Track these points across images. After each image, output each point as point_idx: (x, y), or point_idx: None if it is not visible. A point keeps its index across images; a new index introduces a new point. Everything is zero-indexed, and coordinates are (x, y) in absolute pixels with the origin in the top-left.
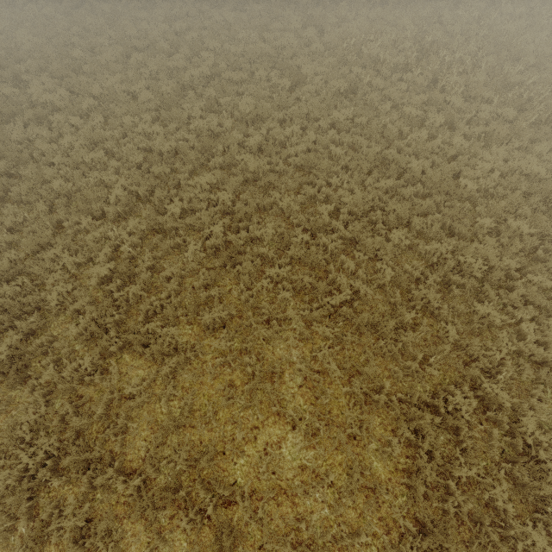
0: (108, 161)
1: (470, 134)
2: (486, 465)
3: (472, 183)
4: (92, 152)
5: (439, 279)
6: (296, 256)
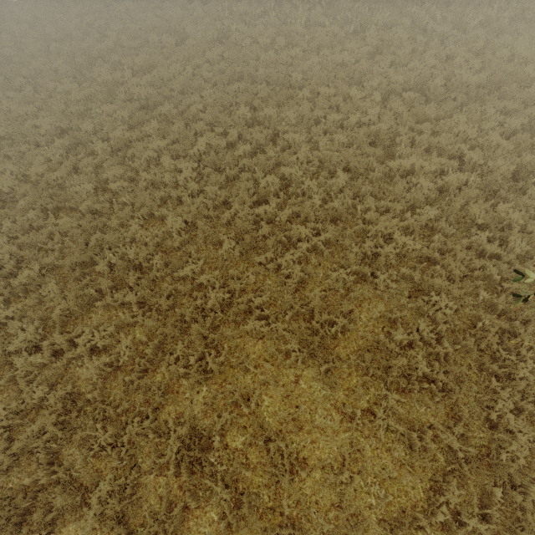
0: (38, 113)
1: (308, 49)
2: (289, 216)
3: (298, 74)
4: (24, 106)
5: (270, 132)
6: (174, 138)
